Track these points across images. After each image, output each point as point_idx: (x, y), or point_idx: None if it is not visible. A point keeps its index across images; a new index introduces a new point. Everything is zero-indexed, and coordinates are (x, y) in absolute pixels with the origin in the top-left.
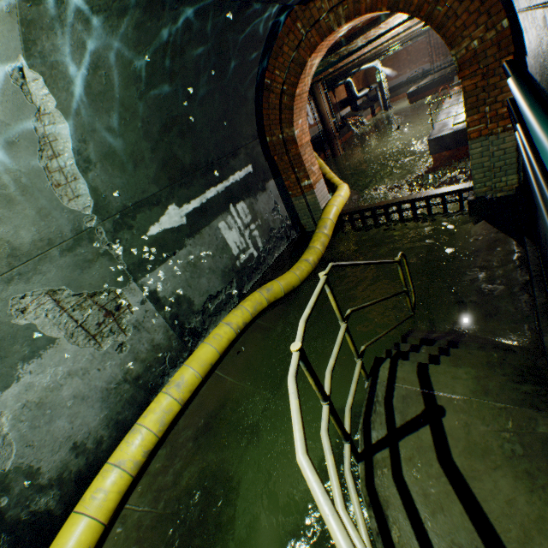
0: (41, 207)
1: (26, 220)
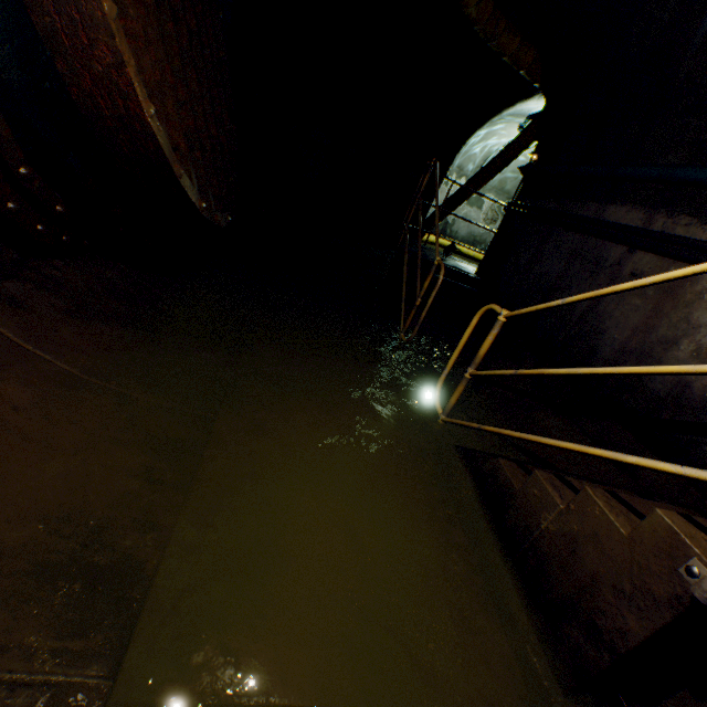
0: (516, 185)
1: (511, 185)
